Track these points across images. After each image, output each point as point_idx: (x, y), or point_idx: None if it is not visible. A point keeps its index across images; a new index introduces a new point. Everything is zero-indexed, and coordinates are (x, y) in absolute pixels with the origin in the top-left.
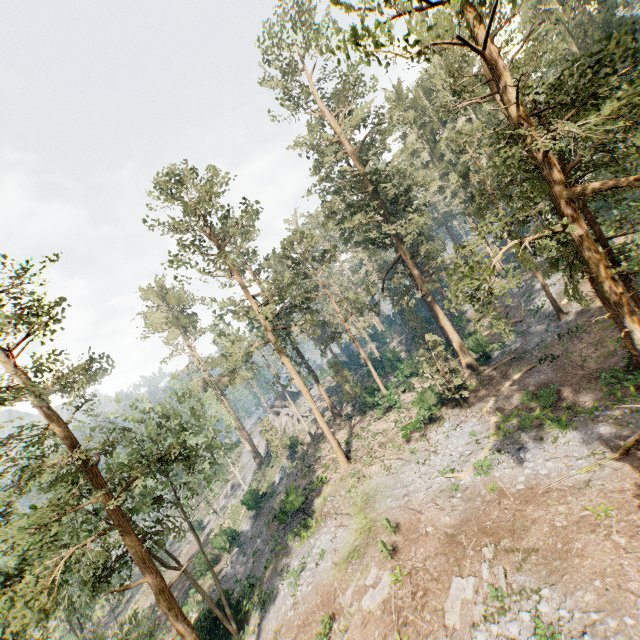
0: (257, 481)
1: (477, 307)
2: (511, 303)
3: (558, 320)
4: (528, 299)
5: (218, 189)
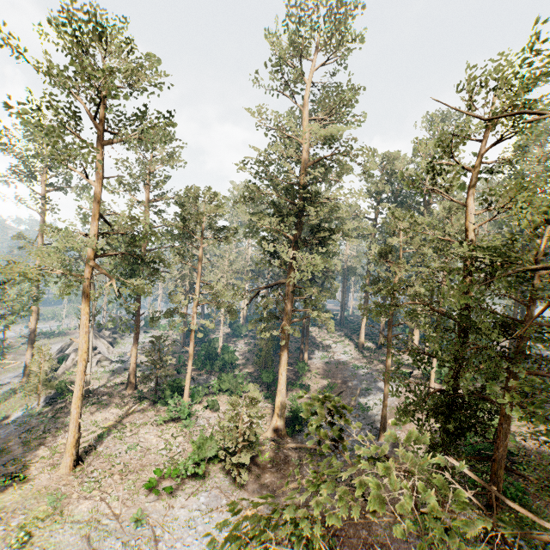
0: (1, 399)
1: (324, 362)
2: (350, 382)
3: (377, 437)
4: (365, 390)
5: (143, 78)
